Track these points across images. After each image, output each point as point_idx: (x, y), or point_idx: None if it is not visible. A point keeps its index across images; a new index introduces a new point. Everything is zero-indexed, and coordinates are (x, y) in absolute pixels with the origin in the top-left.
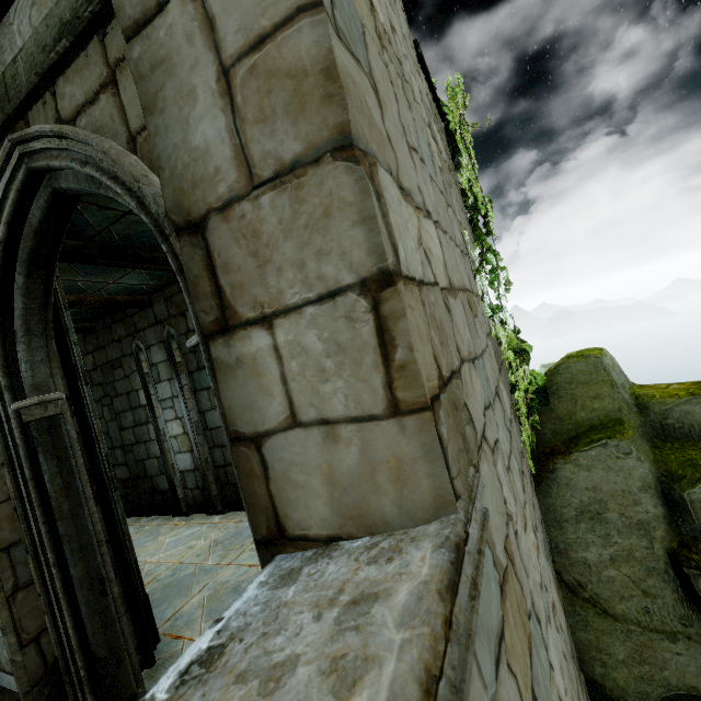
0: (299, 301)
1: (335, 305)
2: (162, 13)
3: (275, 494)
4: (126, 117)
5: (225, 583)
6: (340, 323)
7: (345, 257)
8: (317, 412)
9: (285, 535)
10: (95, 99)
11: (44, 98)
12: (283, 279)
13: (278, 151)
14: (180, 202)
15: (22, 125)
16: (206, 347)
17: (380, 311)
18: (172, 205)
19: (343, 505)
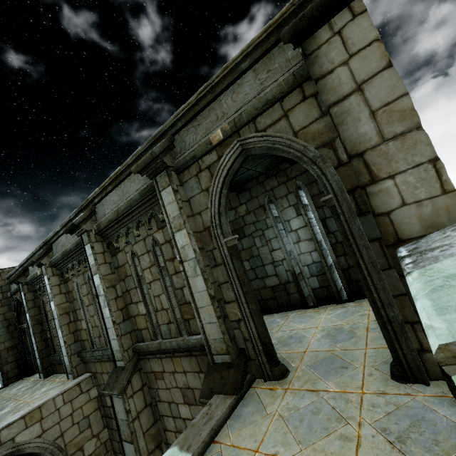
0: (405, 169)
1: (419, 168)
2: (347, 99)
3: (397, 228)
4: (291, 127)
5: (281, 336)
6: (421, 173)
7: (422, 155)
8: (413, 200)
9: (401, 241)
10: (277, 122)
11: (249, 124)
12: (398, 164)
13: (395, 131)
14: (353, 149)
15: (236, 135)
16: (336, 198)
17: (436, 167)
18: (350, 150)
19: (426, 225)
